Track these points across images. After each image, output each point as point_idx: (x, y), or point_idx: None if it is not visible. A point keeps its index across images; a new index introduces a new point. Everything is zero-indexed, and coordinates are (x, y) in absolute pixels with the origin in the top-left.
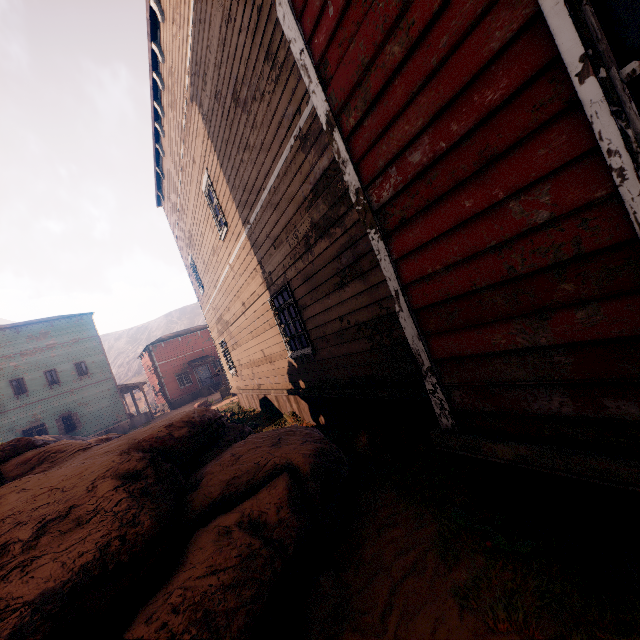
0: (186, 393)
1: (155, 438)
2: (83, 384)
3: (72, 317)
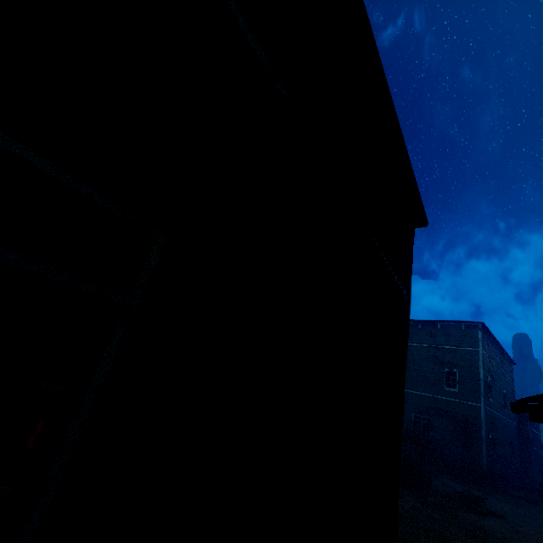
0: None
1: None
2: None
3: None
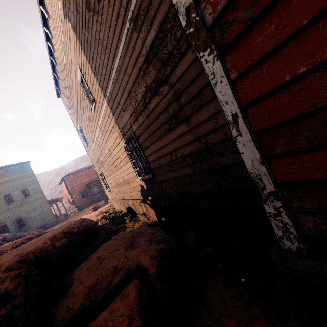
0: (86, 201)
1: (39, 250)
2: (27, 201)
3: (18, 164)
